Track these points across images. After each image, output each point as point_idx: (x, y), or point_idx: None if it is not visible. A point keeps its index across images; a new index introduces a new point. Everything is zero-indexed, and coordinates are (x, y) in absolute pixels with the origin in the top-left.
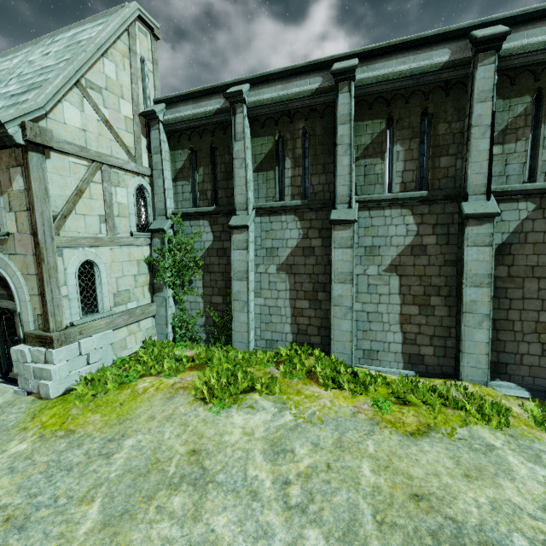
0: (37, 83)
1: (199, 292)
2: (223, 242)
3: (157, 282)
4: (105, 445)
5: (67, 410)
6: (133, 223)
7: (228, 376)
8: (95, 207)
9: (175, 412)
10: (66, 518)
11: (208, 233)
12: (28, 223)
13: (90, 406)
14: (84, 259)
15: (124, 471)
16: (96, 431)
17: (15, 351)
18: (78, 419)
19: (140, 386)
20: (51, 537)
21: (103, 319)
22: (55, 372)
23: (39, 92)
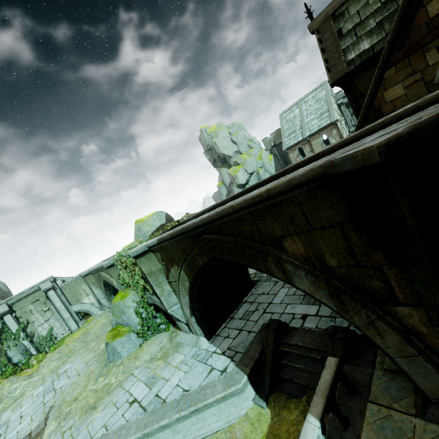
0: (322, 112)
1: None
2: None
3: None
4: None
5: None
6: (347, 132)
7: None
8: (343, 131)
9: None
10: None
11: None
12: (339, 138)
13: None
14: None
15: None
16: None
17: None
18: None
19: None
20: None
21: None
22: None
23: (331, 113)
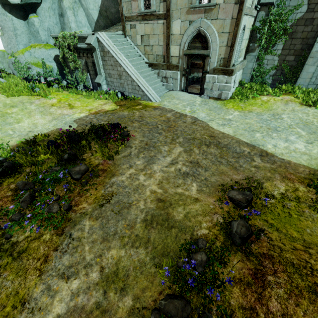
0: None
1: (277, 53)
2: (314, 13)
3: (252, 46)
4: (273, 116)
5: (237, 105)
6: None
7: (317, 97)
8: None
9: (294, 109)
10: (291, 131)
11: (304, 5)
12: None
13: (247, 104)
14: (244, 24)
15: (295, 123)
16: (262, 112)
17: (209, 77)
18: (247, 108)
19: (263, 99)
20: (293, 134)
21: (239, 64)
22: (231, 87)
23: None
